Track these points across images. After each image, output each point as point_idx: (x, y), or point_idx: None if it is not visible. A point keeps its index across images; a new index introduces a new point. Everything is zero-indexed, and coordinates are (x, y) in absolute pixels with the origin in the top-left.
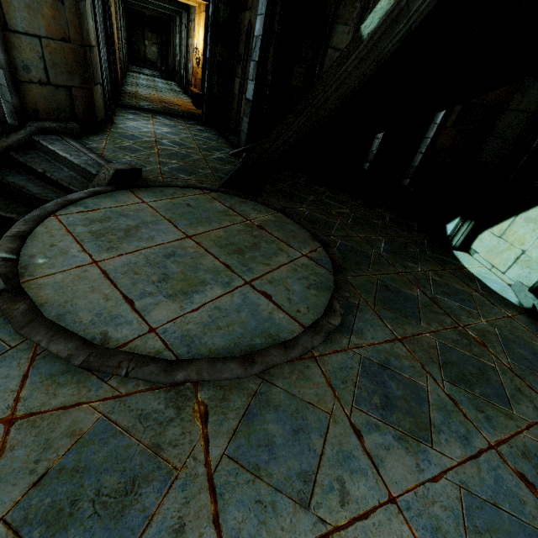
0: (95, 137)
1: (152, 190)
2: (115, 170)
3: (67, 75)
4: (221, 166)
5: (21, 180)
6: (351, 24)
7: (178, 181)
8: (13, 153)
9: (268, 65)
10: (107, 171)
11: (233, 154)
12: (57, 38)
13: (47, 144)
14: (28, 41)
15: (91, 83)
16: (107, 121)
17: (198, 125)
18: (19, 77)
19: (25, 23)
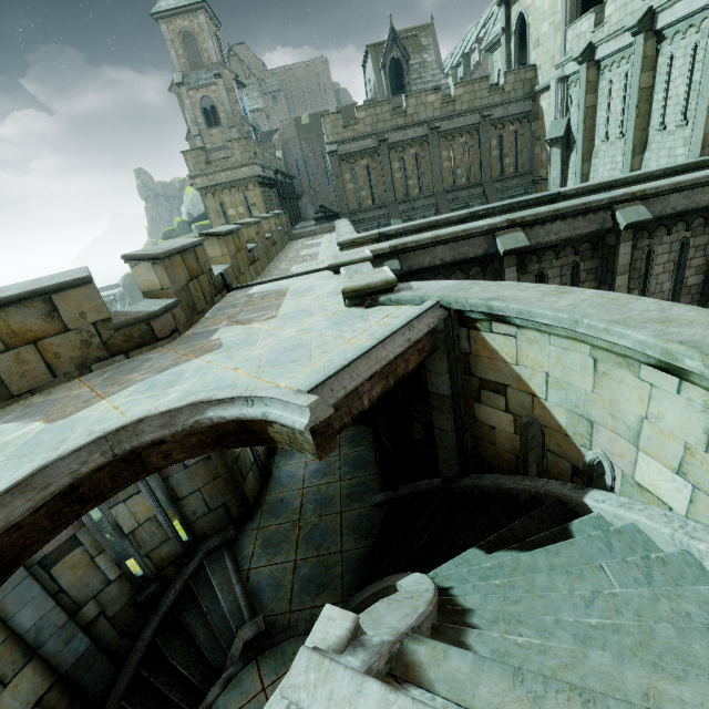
0: (250, 527)
1: (275, 653)
2: (243, 643)
3: (222, 496)
4: (356, 546)
5: (194, 617)
6: (447, 413)
7: (303, 618)
8: (191, 581)
9: (382, 435)
10: (239, 641)
11: (374, 505)
12: (211, 480)
13: (210, 574)
14: (192, 496)
15: (240, 486)
16: (264, 481)
17: (353, 425)
18: (191, 520)
19: (189, 488)
